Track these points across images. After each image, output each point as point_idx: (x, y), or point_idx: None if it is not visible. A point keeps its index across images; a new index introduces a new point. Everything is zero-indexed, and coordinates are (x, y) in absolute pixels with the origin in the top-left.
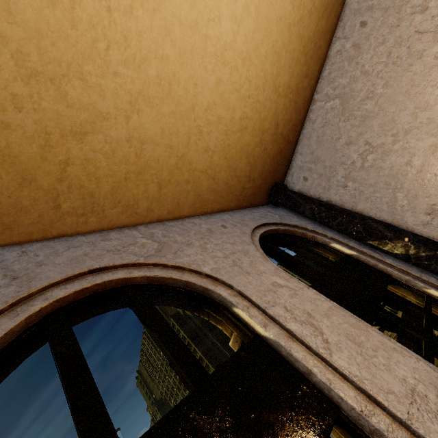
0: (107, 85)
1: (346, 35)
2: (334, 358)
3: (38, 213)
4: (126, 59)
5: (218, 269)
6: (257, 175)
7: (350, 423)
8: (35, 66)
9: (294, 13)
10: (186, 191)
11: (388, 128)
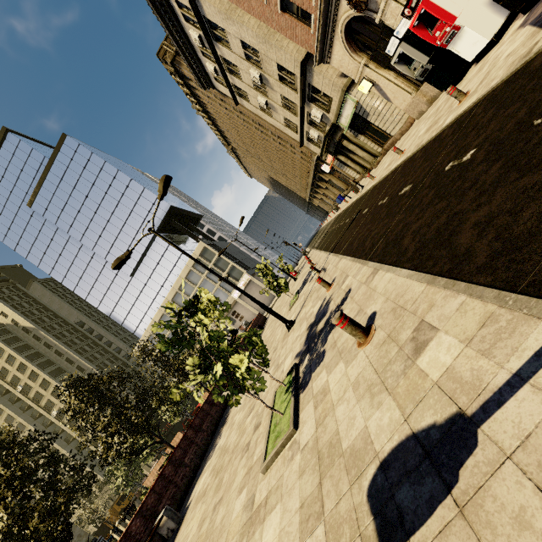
0: None
1: None
2: None
3: None
4: None
5: None
6: None
7: None
8: None
9: None
10: None
11: None
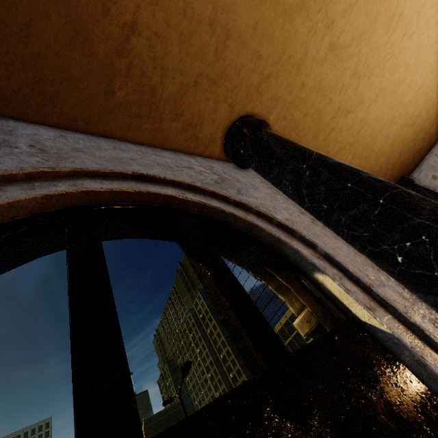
0: (375, 83)
1: None
2: None
3: None
4: (391, 66)
5: None
6: (398, 165)
7: None
8: (359, 69)
9: None
10: (360, 165)
11: None
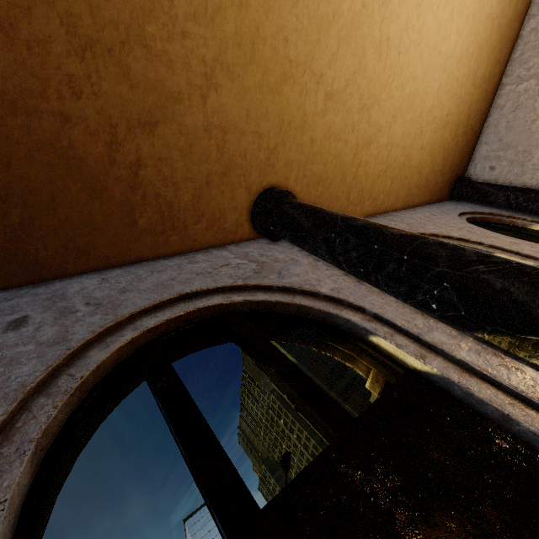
0: (386, 106)
1: None
2: None
3: (341, 202)
4: (398, 85)
5: (463, 235)
6: (447, 169)
7: None
8: (364, 102)
9: (498, 7)
10: (403, 186)
11: None
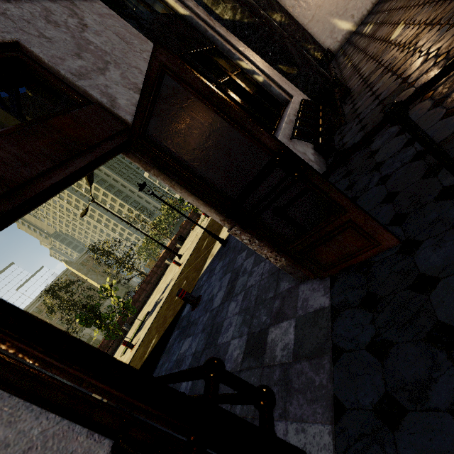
0: None
1: None
2: None
3: None
4: None
5: None
6: None
7: None
8: None
9: None
10: None
11: None
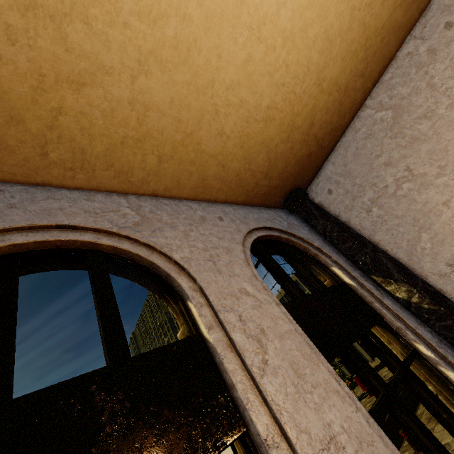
0: (114, 36)
1: (424, 35)
2: (264, 380)
3: (24, 156)
4: (141, 11)
5: (190, 259)
6: (276, 174)
7: (252, 447)
8: None
9: None
10: (189, 172)
11: (437, 157)
